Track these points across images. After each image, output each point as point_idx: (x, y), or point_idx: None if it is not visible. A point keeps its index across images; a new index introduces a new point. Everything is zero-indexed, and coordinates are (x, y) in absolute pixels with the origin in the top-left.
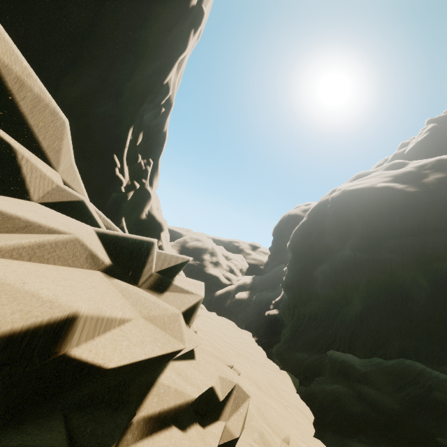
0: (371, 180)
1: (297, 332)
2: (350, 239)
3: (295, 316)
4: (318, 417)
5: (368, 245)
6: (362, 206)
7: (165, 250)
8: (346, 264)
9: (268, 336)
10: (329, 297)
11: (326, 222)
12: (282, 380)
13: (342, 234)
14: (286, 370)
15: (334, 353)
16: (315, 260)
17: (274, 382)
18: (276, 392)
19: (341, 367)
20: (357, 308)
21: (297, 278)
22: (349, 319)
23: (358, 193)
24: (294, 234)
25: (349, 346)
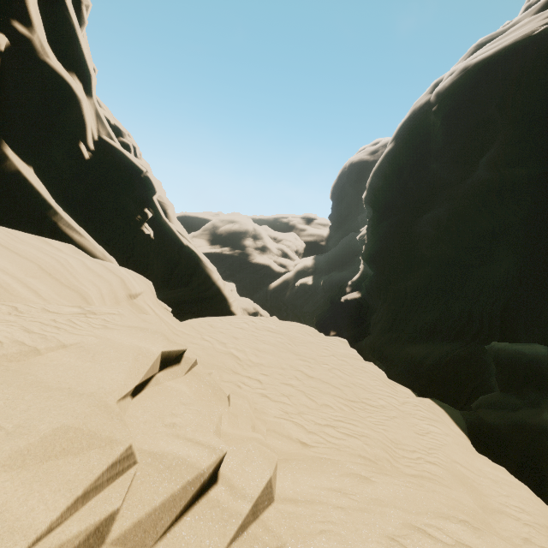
0: (521, 30)
1: (397, 317)
2: (491, 150)
3: (390, 296)
4: (529, 485)
5: (536, 147)
6: (510, 82)
7: (164, 228)
8: (484, 196)
9: (350, 328)
10: (445, 258)
11: (429, 141)
12: (460, 442)
13: (465, 150)
14: (395, 374)
15: (504, 347)
16: (414, 208)
17: (456, 461)
18: (477, 494)
19: (534, 373)
20: (509, 265)
21: (387, 242)
22: (494, 285)
23: (499, 60)
24: (373, 176)
25: (502, 326)
